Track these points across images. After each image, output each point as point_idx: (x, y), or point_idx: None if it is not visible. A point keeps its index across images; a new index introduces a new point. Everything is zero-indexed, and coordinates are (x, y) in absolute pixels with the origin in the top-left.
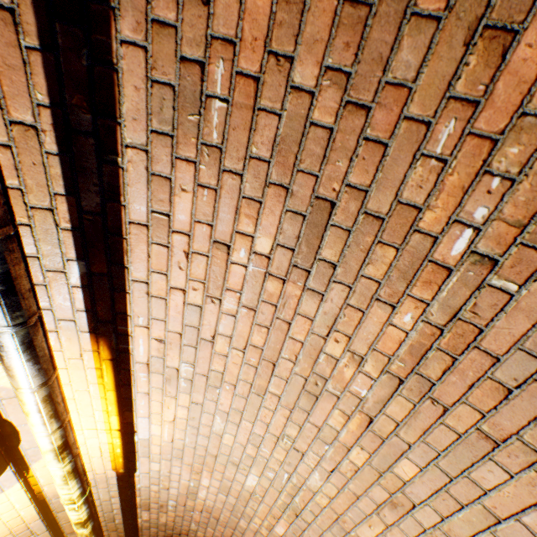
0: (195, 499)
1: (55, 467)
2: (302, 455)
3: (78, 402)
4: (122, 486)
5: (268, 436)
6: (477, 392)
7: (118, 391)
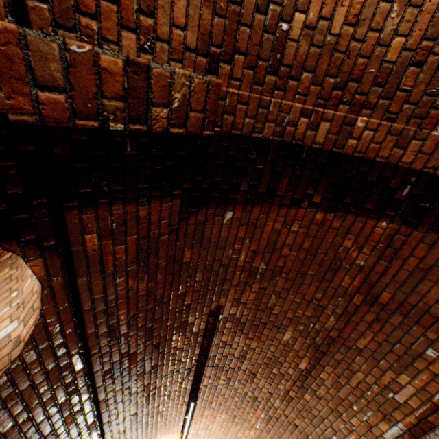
0: None
1: None
2: None
3: None
4: None
5: None
6: None
7: None
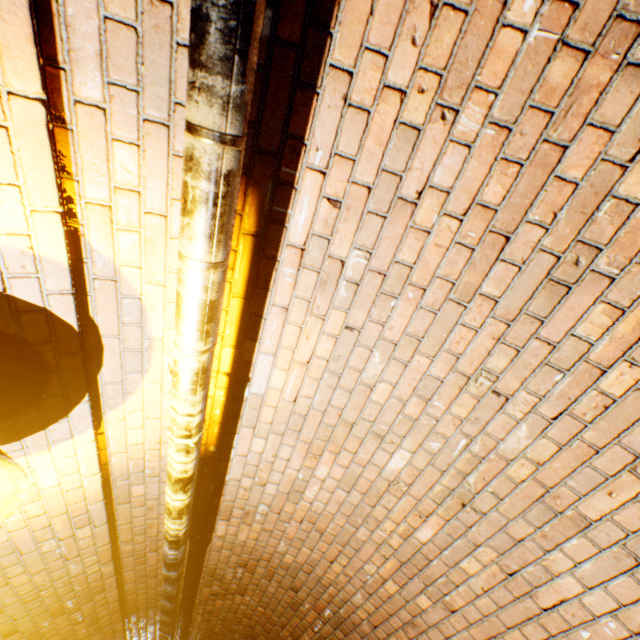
0: (298, 502)
1: (191, 351)
2: (504, 401)
3: None
4: (206, 476)
5: (450, 379)
6: None
7: (246, 301)
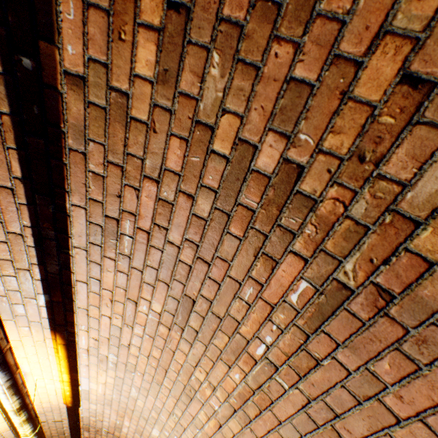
0: (121, 431)
1: (15, 418)
2: (184, 429)
3: (42, 363)
4: (71, 413)
5: (164, 409)
6: (272, 436)
7: (68, 361)
